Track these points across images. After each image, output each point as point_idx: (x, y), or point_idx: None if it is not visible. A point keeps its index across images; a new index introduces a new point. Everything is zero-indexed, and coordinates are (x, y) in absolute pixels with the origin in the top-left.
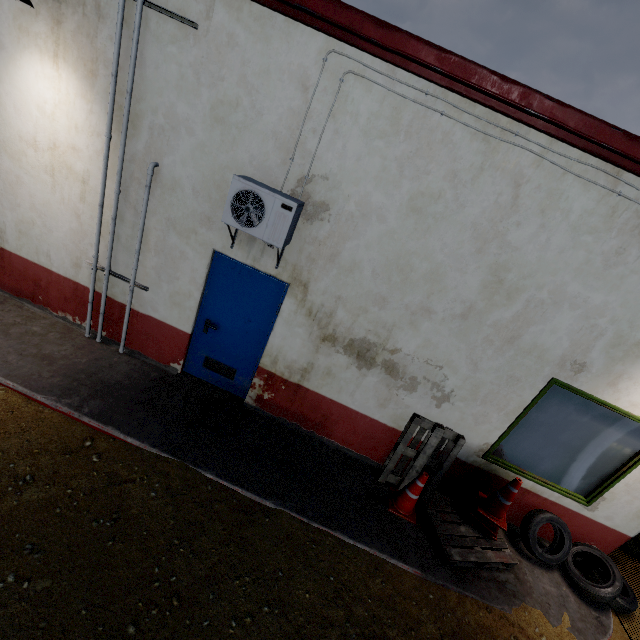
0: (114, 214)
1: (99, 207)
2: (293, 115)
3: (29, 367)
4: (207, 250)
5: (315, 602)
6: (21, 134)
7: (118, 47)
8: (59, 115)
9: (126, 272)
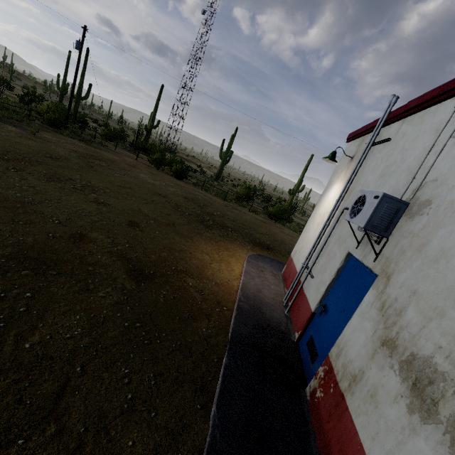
0: (321, 235)
1: (319, 233)
2: (424, 151)
3: (251, 287)
4: (345, 252)
5: (123, 453)
6: (319, 212)
7: (356, 164)
8: (331, 201)
9: (312, 268)
